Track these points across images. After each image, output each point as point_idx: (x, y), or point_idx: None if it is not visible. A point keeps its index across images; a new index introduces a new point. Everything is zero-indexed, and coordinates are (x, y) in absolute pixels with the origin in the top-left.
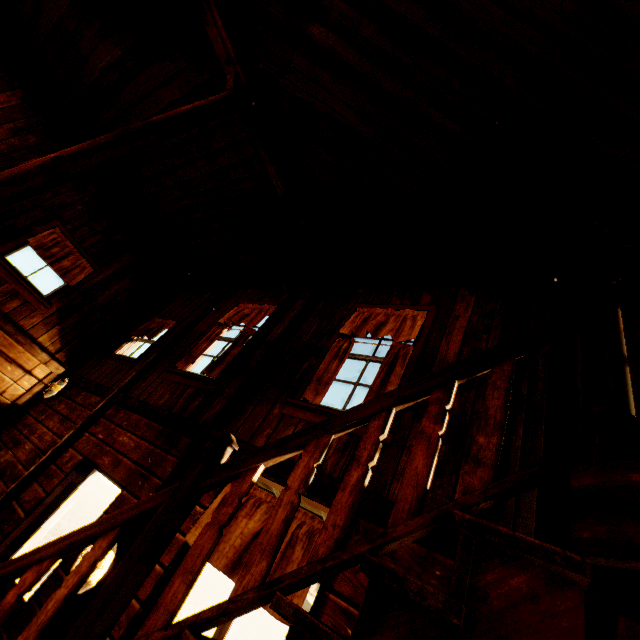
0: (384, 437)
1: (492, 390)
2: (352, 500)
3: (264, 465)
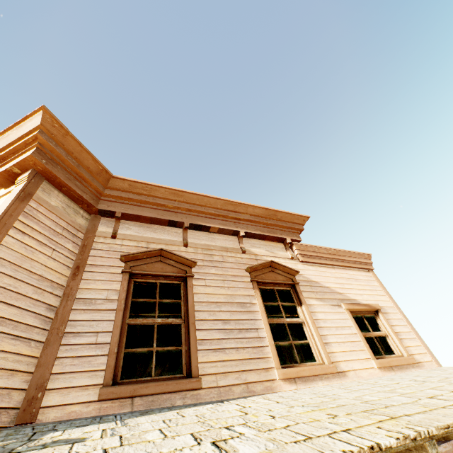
0: None
1: None
2: None
3: None
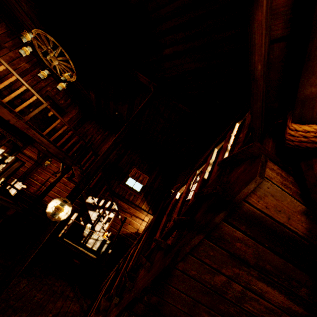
0: (213, 160)
1: (248, 115)
2: (199, 184)
3: (179, 192)
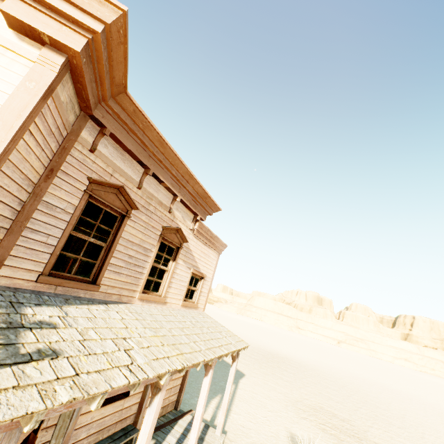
0: None
1: None
2: None
3: None
